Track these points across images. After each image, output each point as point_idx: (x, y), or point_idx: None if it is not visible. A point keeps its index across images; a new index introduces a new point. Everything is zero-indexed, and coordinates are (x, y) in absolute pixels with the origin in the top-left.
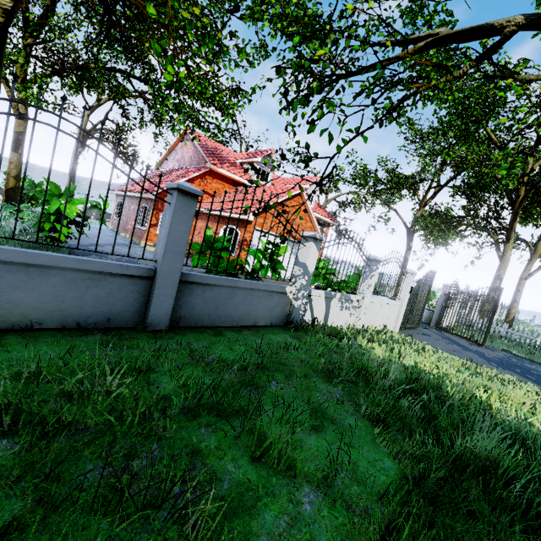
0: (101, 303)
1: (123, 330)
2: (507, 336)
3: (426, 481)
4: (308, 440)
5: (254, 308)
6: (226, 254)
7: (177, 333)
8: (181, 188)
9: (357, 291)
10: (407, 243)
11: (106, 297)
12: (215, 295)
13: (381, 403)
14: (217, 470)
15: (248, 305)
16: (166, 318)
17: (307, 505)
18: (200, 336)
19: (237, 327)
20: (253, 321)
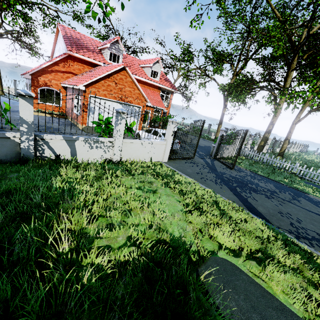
0: None
1: None
2: (267, 162)
3: None
4: None
5: None
6: None
7: None
8: None
9: (113, 135)
10: (224, 103)
11: None
12: None
13: None
14: None
15: None
16: None
17: None
18: None
19: None
20: None
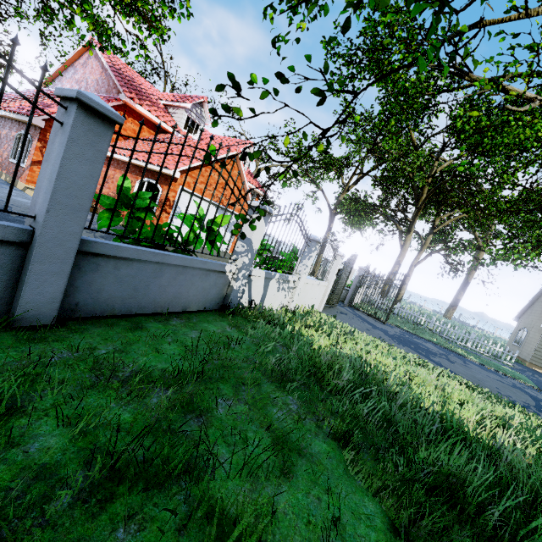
0: None
1: None
2: (399, 313)
3: (419, 530)
4: (280, 498)
5: (186, 289)
6: (149, 215)
7: (72, 329)
8: (84, 100)
9: (294, 271)
10: (329, 224)
11: None
12: (133, 273)
13: (339, 411)
14: None
15: (178, 286)
16: (51, 307)
17: None
18: (110, 333)
19: (163, 314)
20: (183, 306)
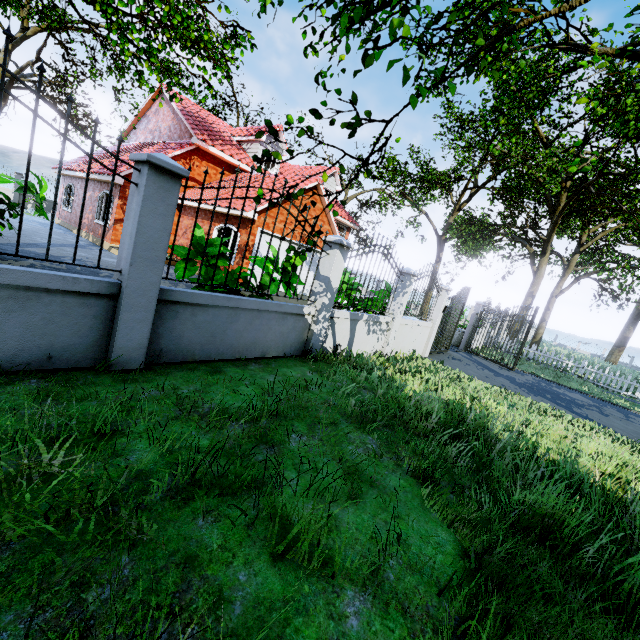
0: (33, 334)
1: (75, 372)
2: (535, 358)
3: (491, 557)
4: (345, 516)
5: (263, 334)
6: (224, 262)
7: (158, 372)
8: (154, 161)
9: (387, 311)
10: (437, 254)
11: (41, 326)
12: (210, 319)
13: (425, 452)
14: (224, 585)
15: (254, 331)
16: (140, 352)
17: (353, 619)
18: (191, 376)
19: (241, 360)
20: (261, 352)
